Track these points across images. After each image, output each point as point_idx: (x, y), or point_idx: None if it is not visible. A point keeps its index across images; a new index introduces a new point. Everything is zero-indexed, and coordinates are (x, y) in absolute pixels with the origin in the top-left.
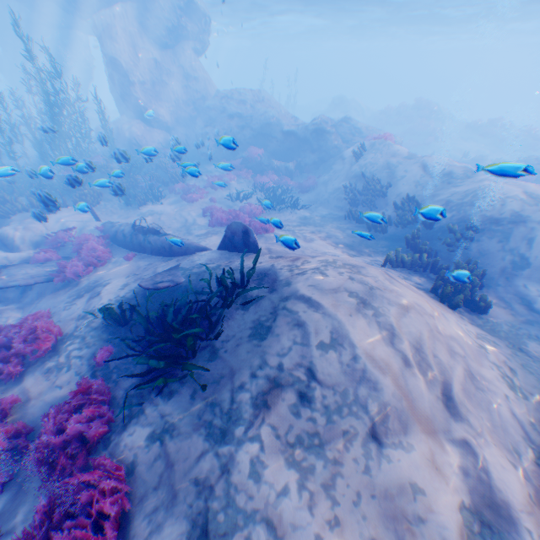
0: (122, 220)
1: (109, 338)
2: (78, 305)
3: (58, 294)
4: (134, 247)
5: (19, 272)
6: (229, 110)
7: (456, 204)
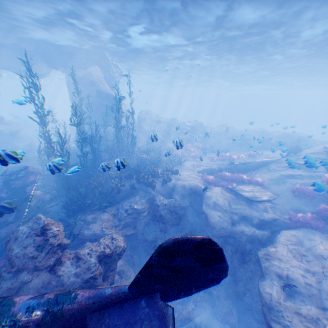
0: (197, 169)
1: None
2: (296, 180)
3: (266, 189)
4: (240, 171)
5: (246, 188)
6: (155, 119)
7: (283, 137)
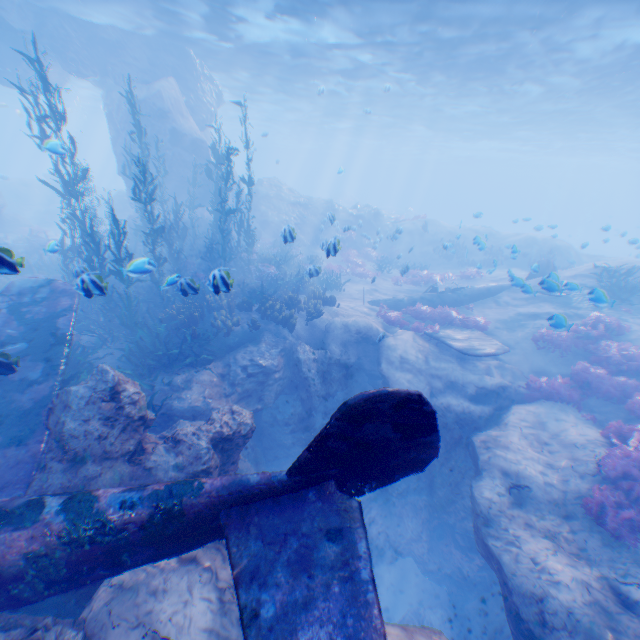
0: (370, 299)
1: (608, 309)
2: (543, 322)
3: (491, 337)
4: (447, 305)
5: (458, 334)
6: (288, 197)
7: (525, 246)
